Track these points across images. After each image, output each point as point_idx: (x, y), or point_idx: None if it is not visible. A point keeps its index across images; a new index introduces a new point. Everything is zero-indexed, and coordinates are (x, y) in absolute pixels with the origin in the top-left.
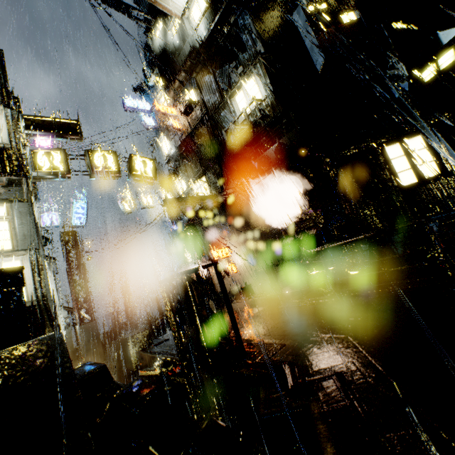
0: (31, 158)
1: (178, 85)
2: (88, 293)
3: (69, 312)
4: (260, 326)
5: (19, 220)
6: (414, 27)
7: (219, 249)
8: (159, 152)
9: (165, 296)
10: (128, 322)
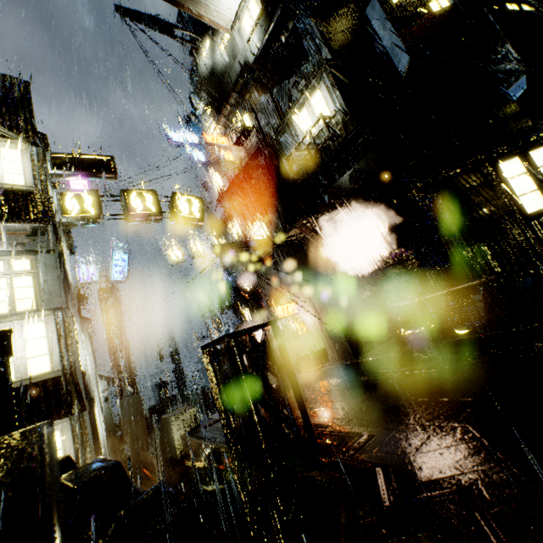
0: (59, 201)
1: (229, 110)
2: (130, 360)
3: (109, 383)
4: (338, 406)
5: (44, 274)
6: (530, 7)
7: (283, 305)
8: (210, 191)
9: (208, 366)
10: (178, 394)
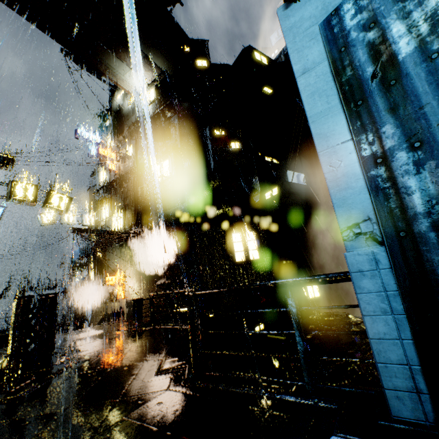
0: None
1: (122, 138)
2: None
3: None
4: (88, 341)
5: None
6: (277, 161)
7: (114, 276)
8: (97, 178)
9: (14, 308)
10: (7, 329)
